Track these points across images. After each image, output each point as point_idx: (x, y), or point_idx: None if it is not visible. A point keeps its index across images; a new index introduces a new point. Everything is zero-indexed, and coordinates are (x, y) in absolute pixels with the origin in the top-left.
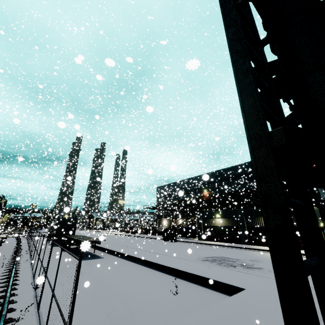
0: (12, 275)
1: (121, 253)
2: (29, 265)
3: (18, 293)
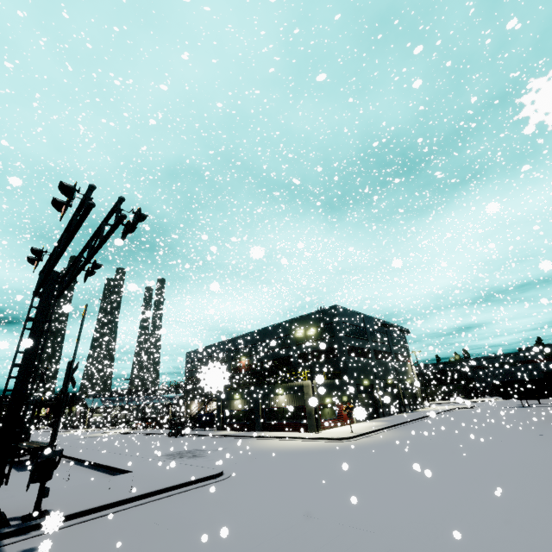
0: None
1: (76, 458)
2: None
3: None
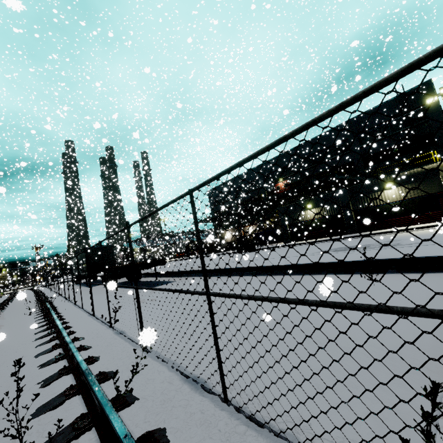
0: (55, 318)
1: (199, 271)
2: (73, 306)
3: (83, 337)
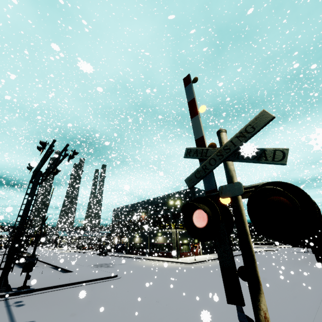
0: None
1: (48, 263)
2: None
3: None
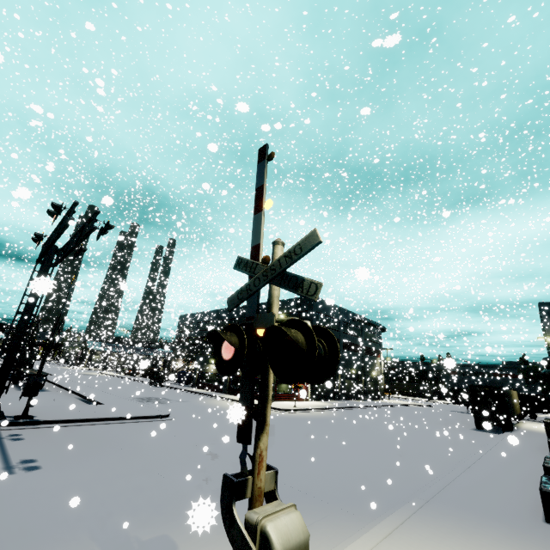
0: None
1: (66, 388)
2: None
3: None
